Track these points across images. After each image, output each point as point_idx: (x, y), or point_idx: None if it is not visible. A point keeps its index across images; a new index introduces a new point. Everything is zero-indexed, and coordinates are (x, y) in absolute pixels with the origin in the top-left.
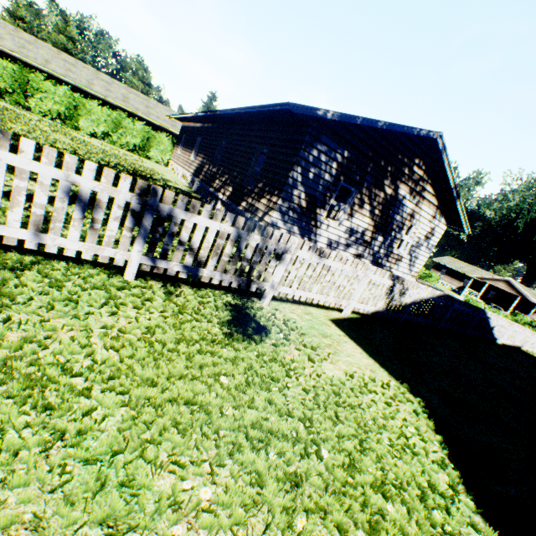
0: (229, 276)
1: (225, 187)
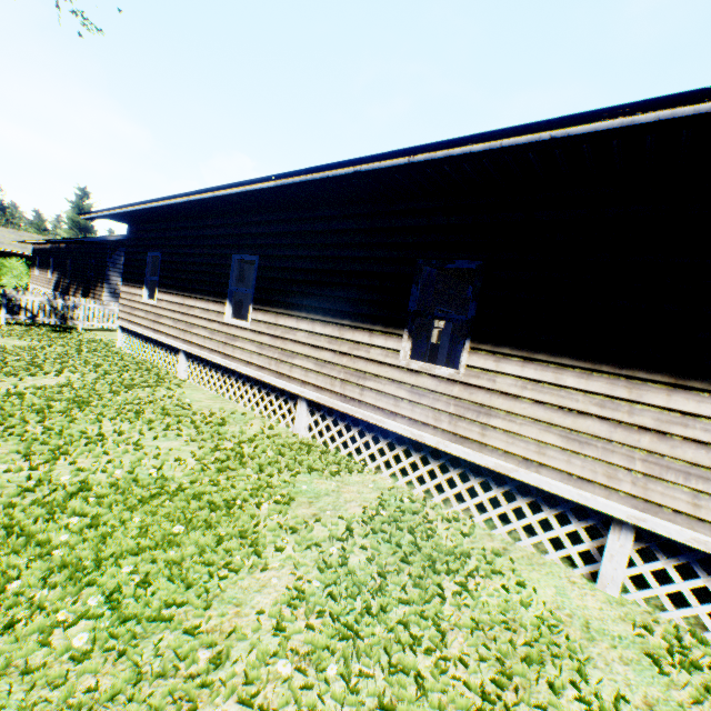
0: (54, 319)
1: (78, 292)
